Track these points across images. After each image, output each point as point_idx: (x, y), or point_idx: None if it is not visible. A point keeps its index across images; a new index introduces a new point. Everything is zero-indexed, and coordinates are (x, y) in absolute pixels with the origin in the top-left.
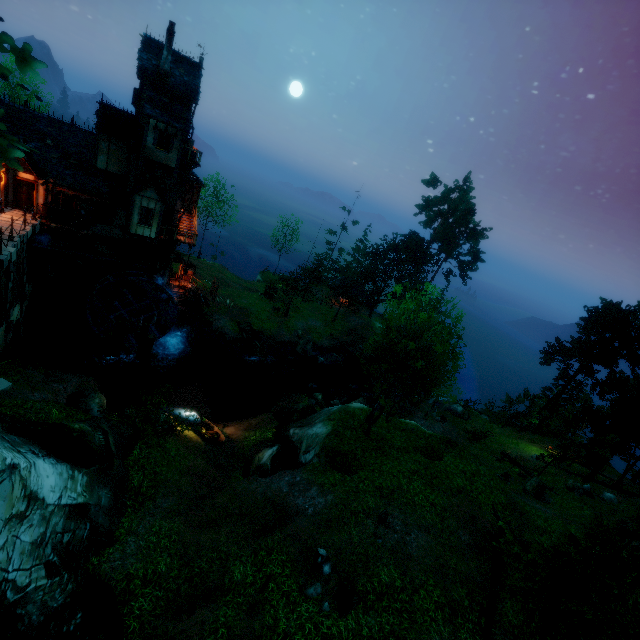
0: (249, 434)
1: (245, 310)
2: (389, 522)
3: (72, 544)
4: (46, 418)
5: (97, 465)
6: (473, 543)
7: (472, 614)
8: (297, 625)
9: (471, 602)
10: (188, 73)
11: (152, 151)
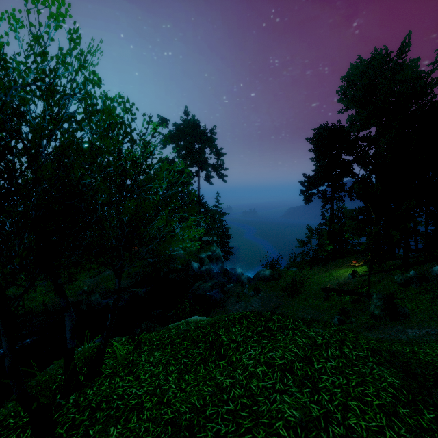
0: None
1: None
2: None
3: None
4: None
5: None
6: None
7: None
8: None
9: None
10: None
11: None
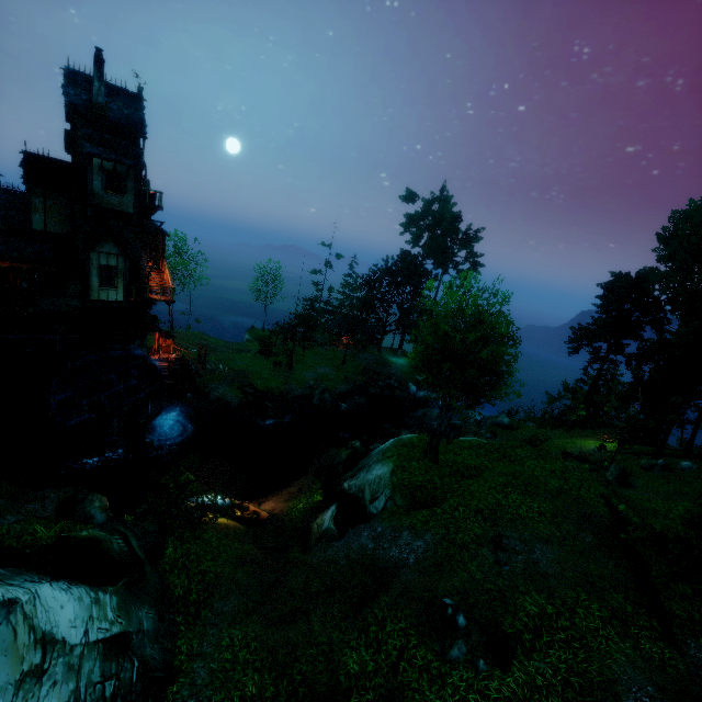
0: (293, 503)
1: (243, 372)
2: (506, 545)
3: (120, 695)
4: (33, 540)
5: (125, 578)
6: (599, 542)
7: (641, 619)
8: (457, 701)
9: (634, 606)
10: (127, 106)
11: (101, 197)
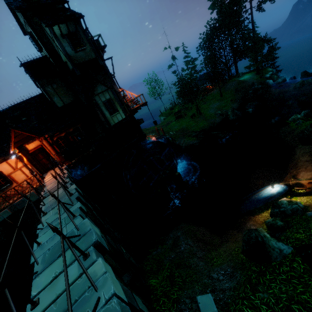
0: None
1: (182, 129)
2: None
3: None
4: (305, 308)
5: None
6: None
7: None
8: None
9: None
10: None
11: (75, 57)
